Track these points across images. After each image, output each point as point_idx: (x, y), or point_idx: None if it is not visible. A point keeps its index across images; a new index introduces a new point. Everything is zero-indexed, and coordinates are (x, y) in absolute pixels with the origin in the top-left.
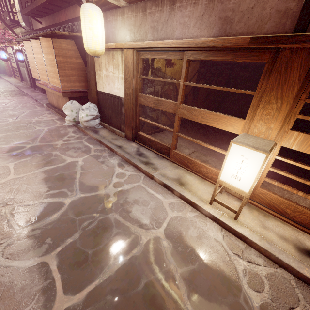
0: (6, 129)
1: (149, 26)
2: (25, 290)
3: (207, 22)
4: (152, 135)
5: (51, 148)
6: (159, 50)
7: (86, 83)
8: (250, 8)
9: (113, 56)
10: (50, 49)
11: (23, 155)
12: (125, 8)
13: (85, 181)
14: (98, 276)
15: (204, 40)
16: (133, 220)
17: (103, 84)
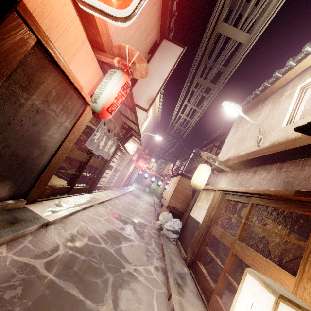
0: (126, 208)
1: (238, 181)
2: (43, 244)
3: (274, 183)
4: (214, 283)
5: (131, 227)
6: (236, 194)
7: (187, 207)
8: (306, 177)
9: (209, 194)
10: (177, 181)
11: (116, 218)
12: (229, 172)
13: (124, 250)
14: (60, 279)
15: (262, 189)
16: (116, 293)
17: (195, 211)
